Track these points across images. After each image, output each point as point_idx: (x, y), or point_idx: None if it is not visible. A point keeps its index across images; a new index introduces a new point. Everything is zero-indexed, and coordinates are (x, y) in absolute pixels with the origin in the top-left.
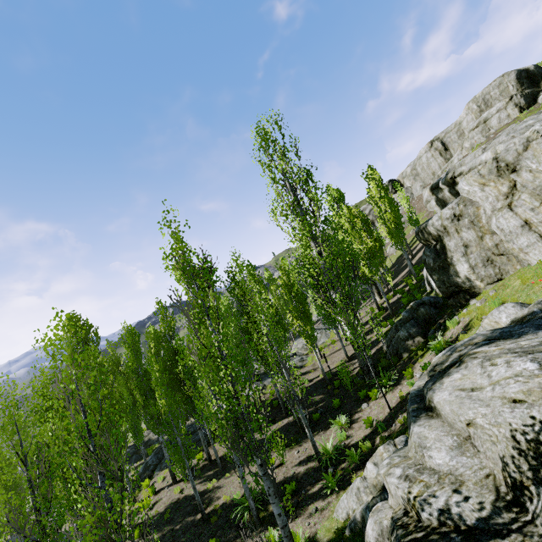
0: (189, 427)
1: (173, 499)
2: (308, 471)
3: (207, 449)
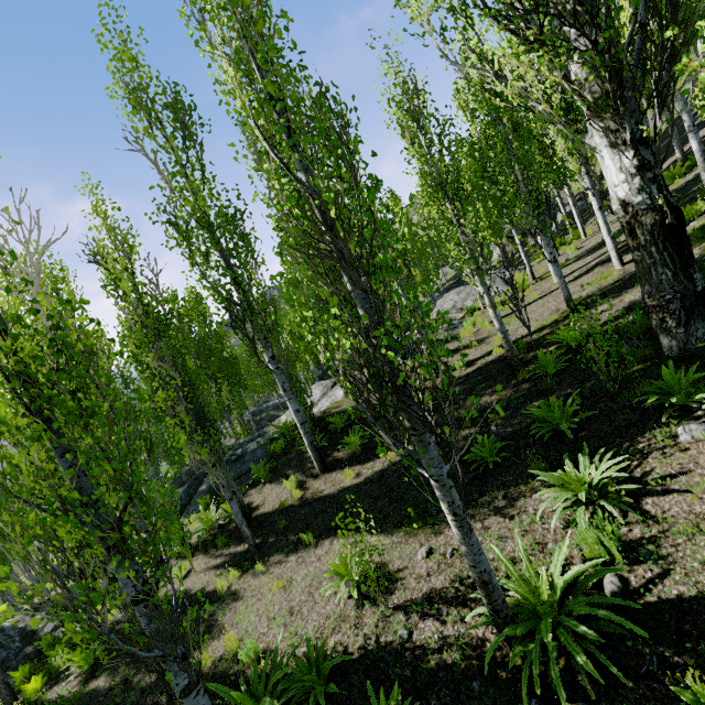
0: (236, 447)
1: (169, 589)
2: (458, 656)
3: (237, 498)
